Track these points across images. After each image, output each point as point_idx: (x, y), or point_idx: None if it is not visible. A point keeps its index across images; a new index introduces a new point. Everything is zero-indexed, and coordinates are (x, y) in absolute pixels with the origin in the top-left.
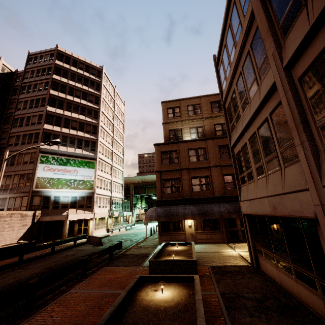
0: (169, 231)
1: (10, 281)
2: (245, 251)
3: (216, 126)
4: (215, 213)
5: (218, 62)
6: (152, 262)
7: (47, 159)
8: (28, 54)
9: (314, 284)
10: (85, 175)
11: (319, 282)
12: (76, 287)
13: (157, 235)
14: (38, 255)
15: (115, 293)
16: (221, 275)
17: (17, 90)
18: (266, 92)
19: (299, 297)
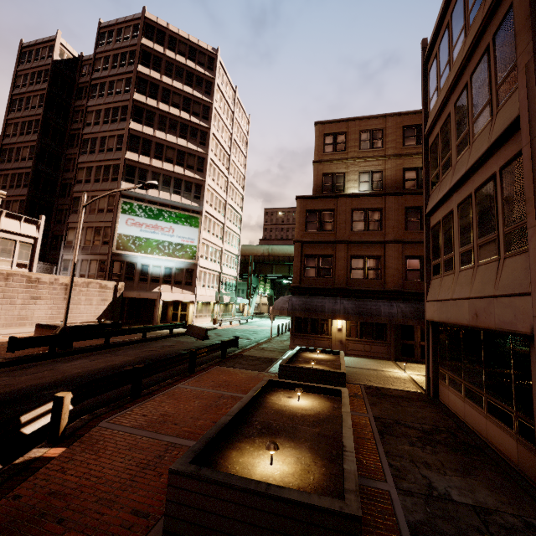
0: (307, 332)
1: (101, 364)
2: (420, 375)
3: (406, 171)
4: (382, 314)
5: (429, 54)
6: (283, 367)
7: (132, 207)
8: (99, 25)
9: (509, 421)
10: (184, 237)
11: (518, 418)
12: (185, 383)
13: (286, 337)
14: (127, 341)
15: (234, 396)
16: (378, 398)
17: (83, 91)
18: (502, 130)
19: (486, 436)
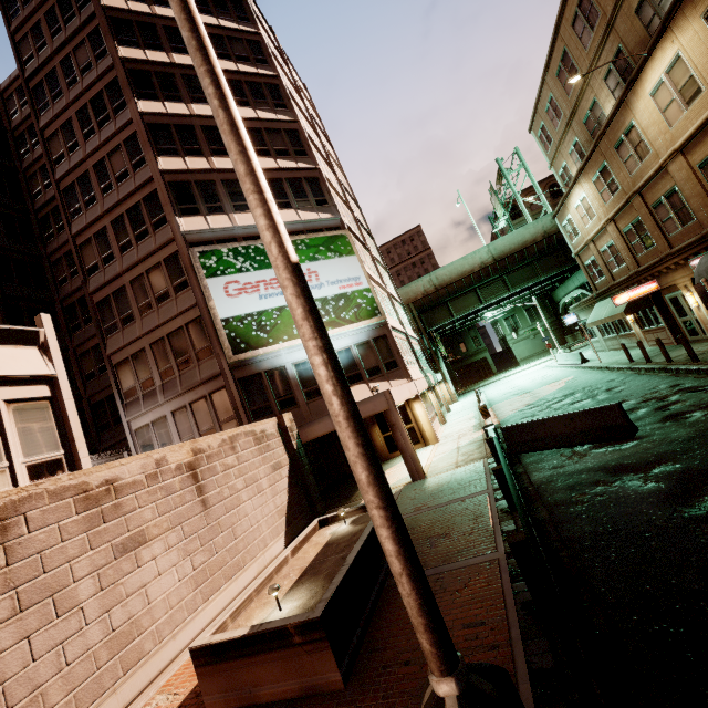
0: None
1: None
2: None
3: None
4: None
5: None
6: None
7: (221, 259)
8: None
9: None
10: (340, 279)
11: None
12: None
13: None
14: None
15: None
16: None
17: (26, 138)
18: None
19: None
